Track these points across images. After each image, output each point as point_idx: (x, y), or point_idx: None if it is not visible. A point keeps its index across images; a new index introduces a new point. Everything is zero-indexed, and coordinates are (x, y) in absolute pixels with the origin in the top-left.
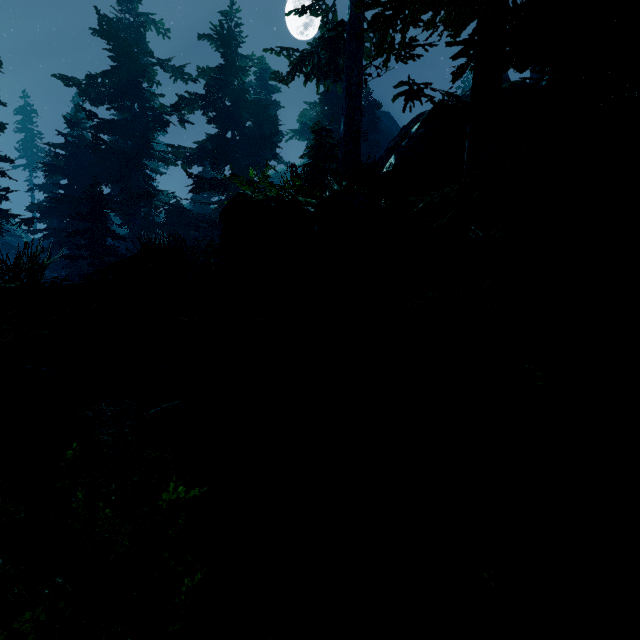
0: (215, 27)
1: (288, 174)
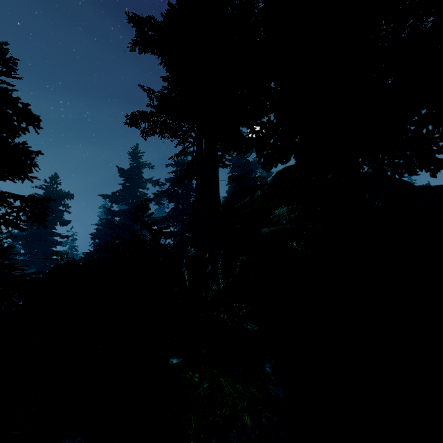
0: (175, 160)
1: None
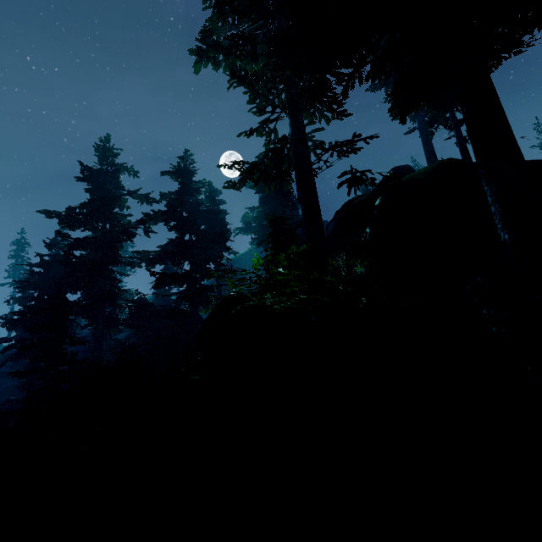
0: (174, 166)
1: (235, 261)
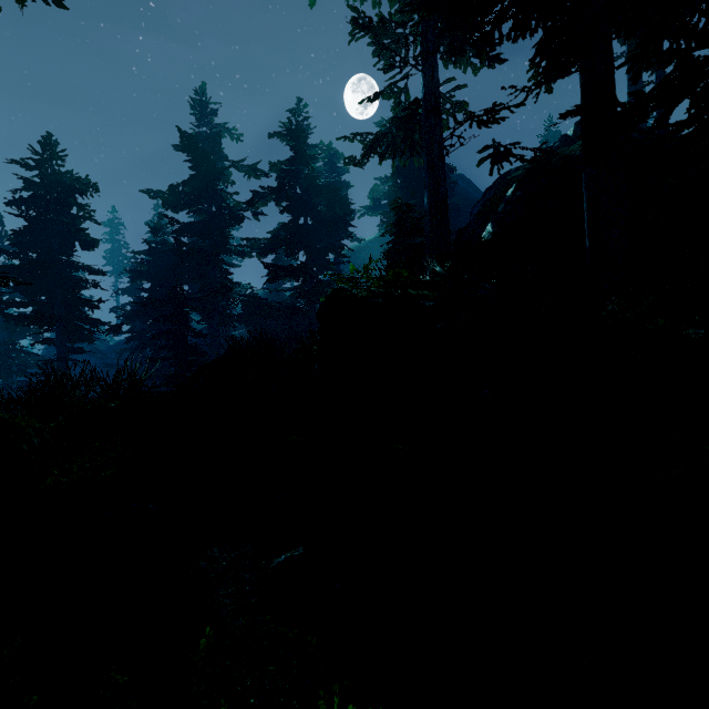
0: (284, 124)
1: (361, 250)
